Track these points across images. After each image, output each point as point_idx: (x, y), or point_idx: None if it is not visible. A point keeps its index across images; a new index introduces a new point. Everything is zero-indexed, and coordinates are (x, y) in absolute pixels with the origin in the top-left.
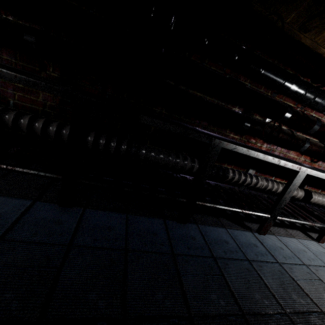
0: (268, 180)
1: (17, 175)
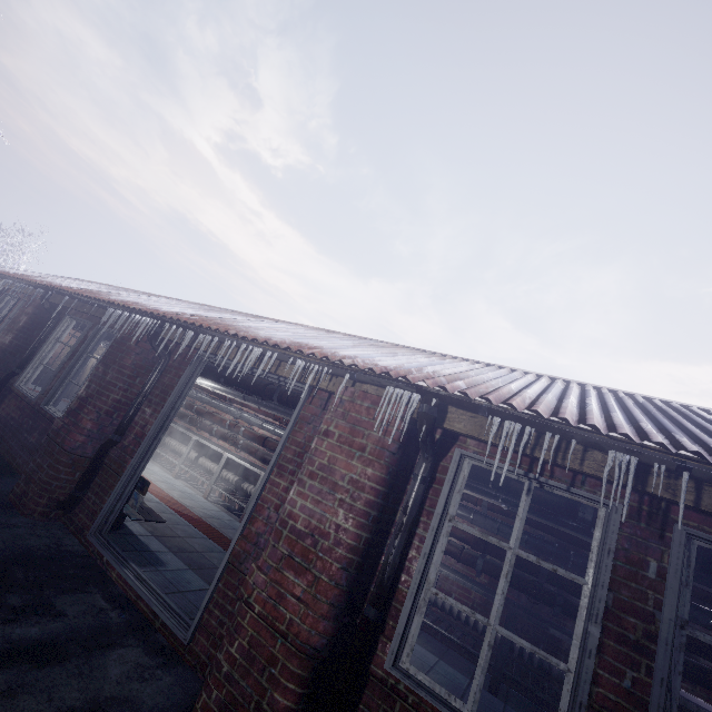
0: None
1: (451, 657)
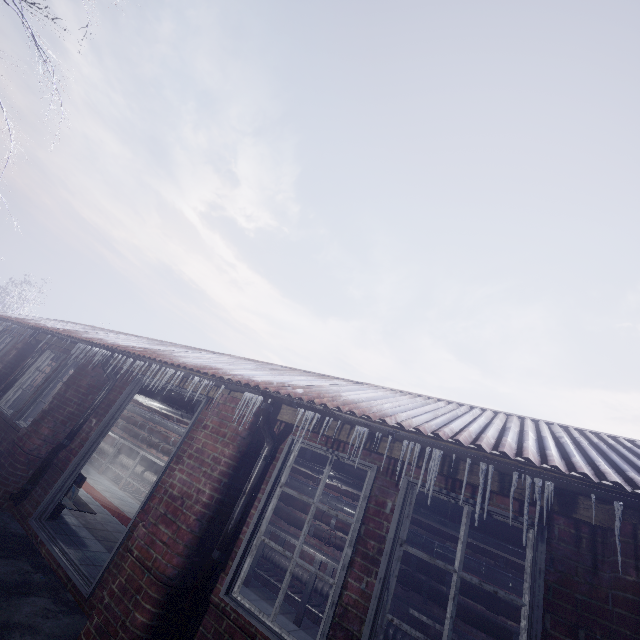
0: None
1: None
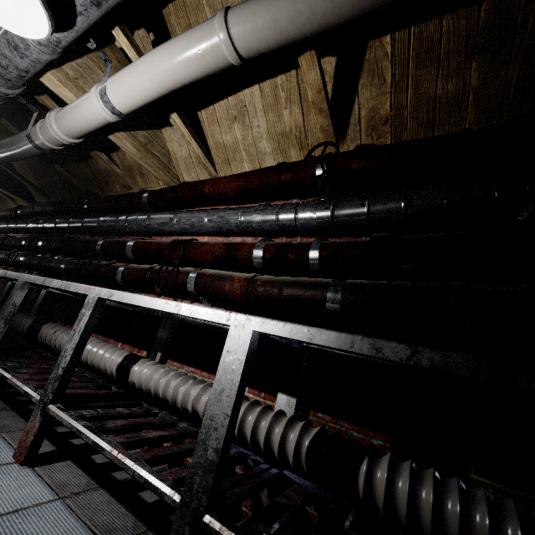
0: None
1: None
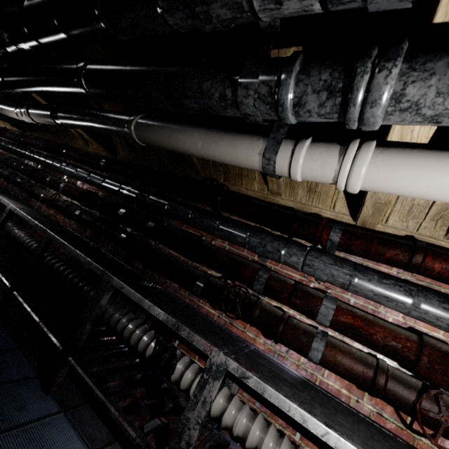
0: (254, 417)
1: None
